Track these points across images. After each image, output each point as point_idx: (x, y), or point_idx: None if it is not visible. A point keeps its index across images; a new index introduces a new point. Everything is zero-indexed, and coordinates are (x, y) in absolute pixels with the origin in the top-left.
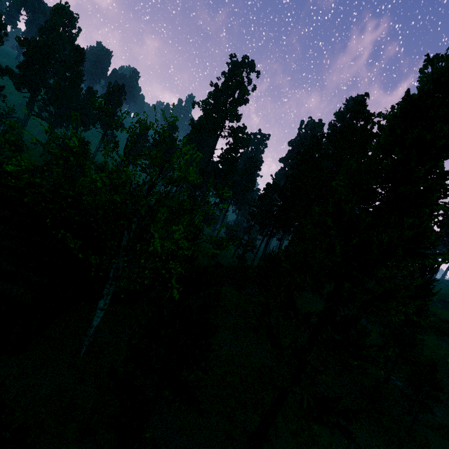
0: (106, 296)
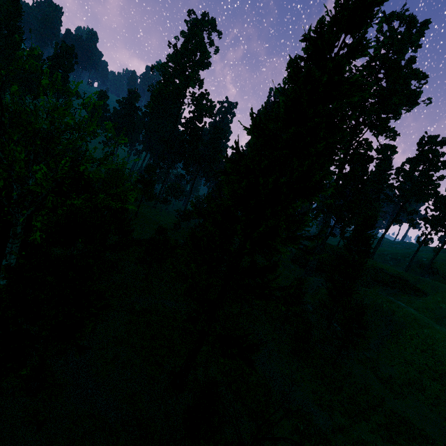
0: (10, 255)
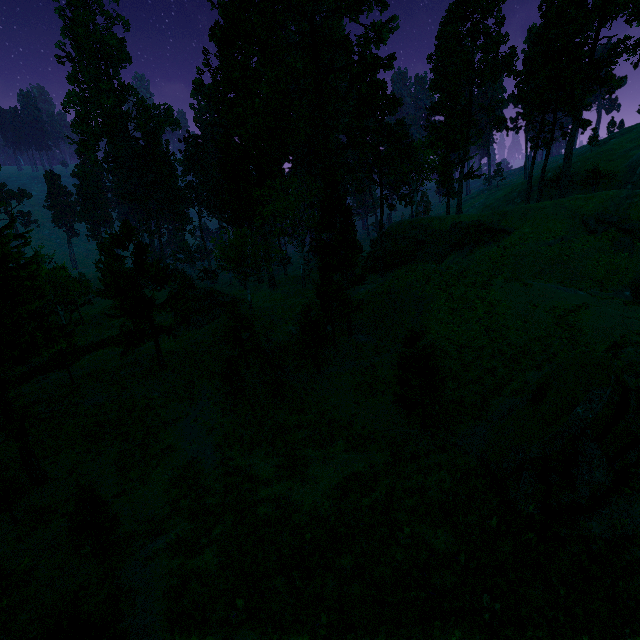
0: None
